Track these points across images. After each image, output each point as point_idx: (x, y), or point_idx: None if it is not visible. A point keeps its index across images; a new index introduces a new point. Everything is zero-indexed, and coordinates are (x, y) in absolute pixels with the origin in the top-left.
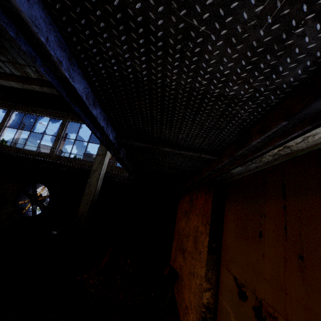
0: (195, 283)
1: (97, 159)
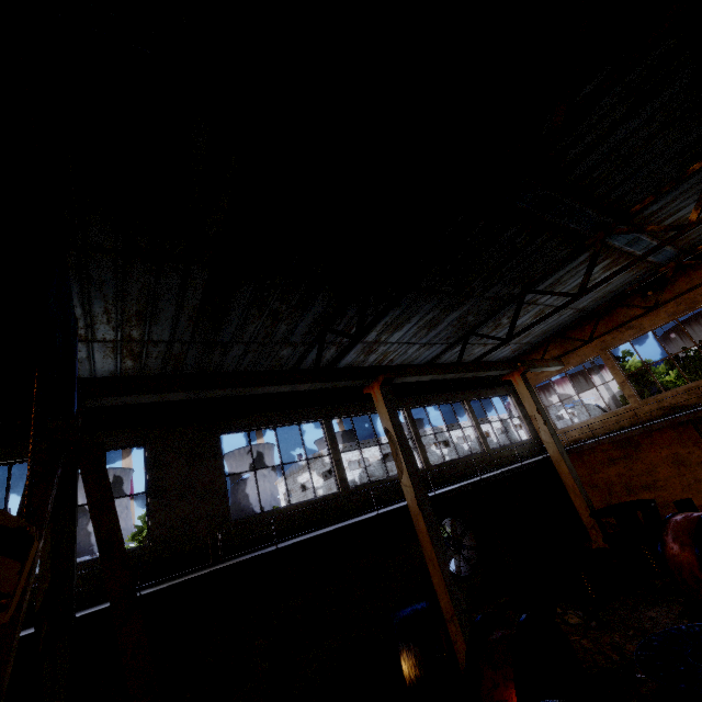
0: None
1: (555, 439)
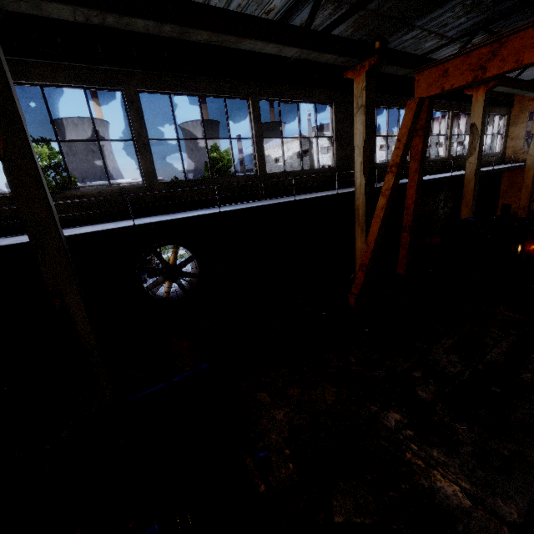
0: None
1: None
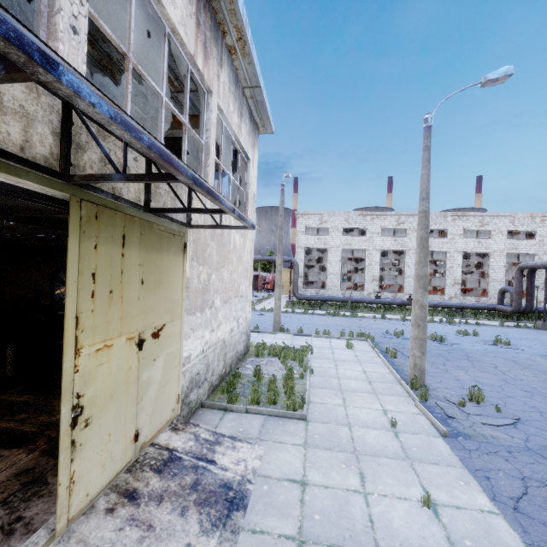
0: None
1: None
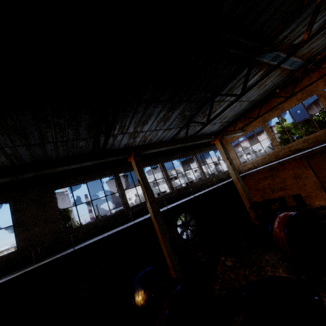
0: (309, 185)
1: (235, 172)
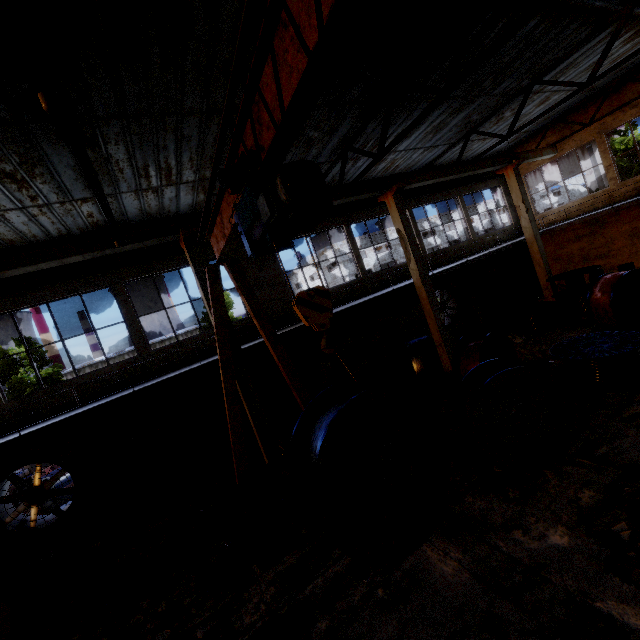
0: None
1: (532, 225)
